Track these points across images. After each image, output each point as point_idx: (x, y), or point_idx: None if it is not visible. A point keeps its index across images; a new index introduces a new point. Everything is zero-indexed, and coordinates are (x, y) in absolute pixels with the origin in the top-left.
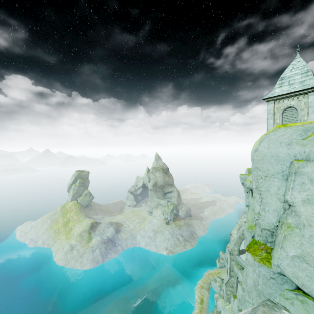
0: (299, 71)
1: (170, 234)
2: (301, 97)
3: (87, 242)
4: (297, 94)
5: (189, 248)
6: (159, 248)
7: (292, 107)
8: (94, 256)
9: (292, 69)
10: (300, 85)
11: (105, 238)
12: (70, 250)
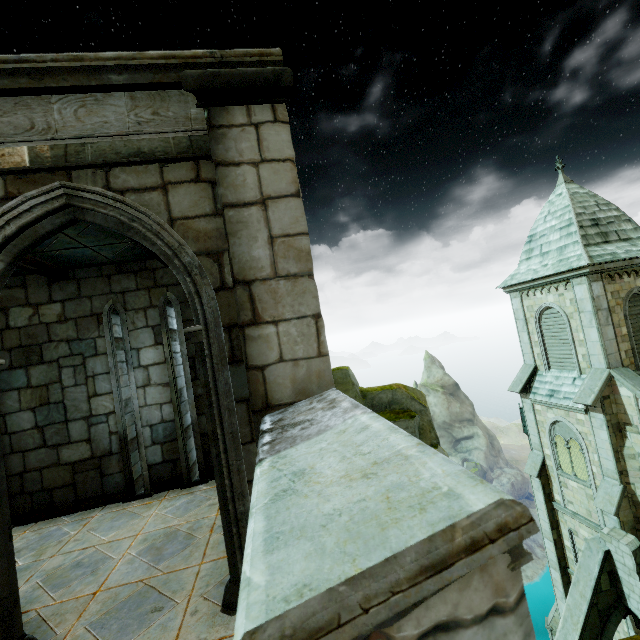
0: (557, 221)
1: None
2: (562, 288)
3: None
4: (552, 282)
5: None
6: None
7: (553, 308)
8: None
9: (547, 215)
10: (556, 259)
11: None
12: None
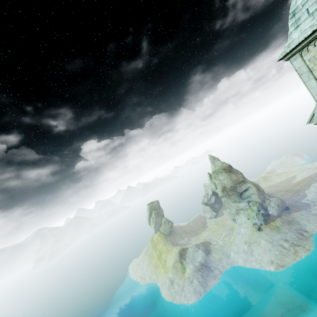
0: None
1: (268, 243)
2: None
3: (182, 273)
4: None
5: (304, 254)
6: (261, 263)
7: None
8: (194, 287)
9: None
10: None
11: (197, 264)
12: (171, 284)
